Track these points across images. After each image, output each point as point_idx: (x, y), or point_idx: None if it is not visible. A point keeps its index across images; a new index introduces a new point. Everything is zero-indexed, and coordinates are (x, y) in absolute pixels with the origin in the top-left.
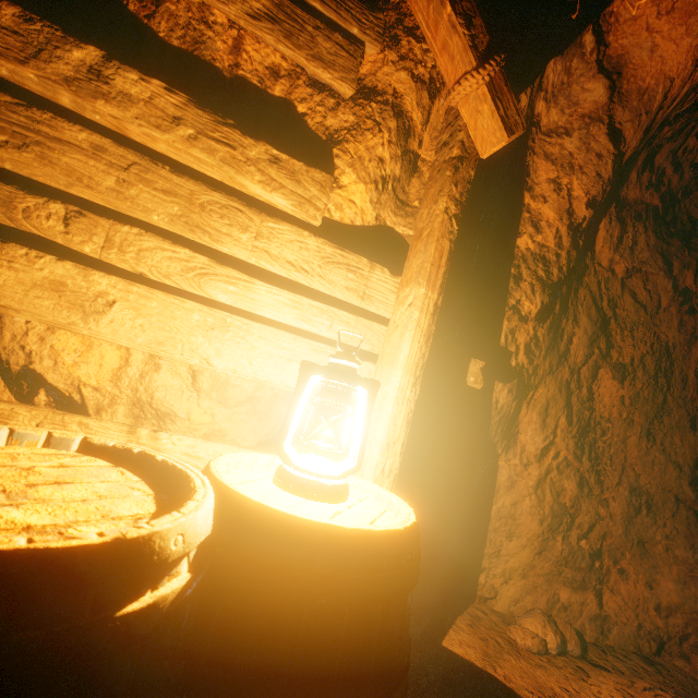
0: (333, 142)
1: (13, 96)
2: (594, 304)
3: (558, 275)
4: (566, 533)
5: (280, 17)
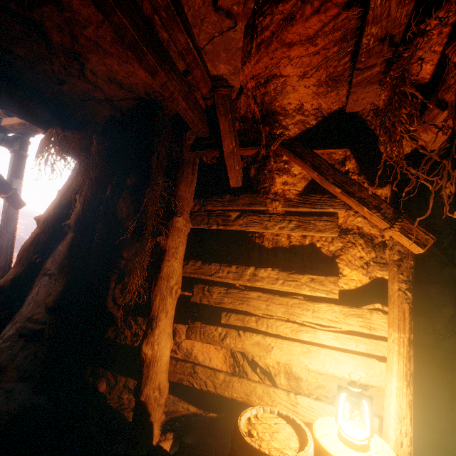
0: (335, 256)
1: (238, 289)
2: None
3: None
4: None
5: (300, 224)
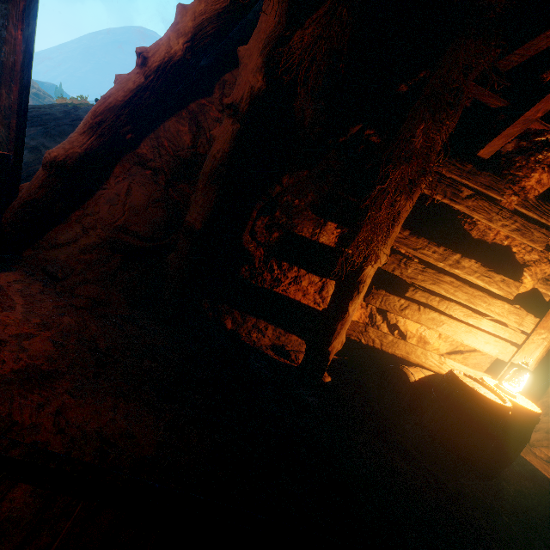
0: (524, 265)
1: (435, 270)
2: None
3: None
4: None
5: (521, 228)
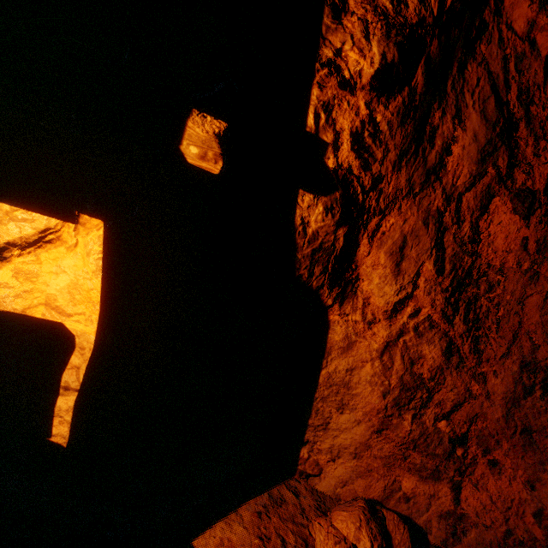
0: None
1: None
2: (495, 95)
3: (420, 10)
4: (419, 411)
5: None
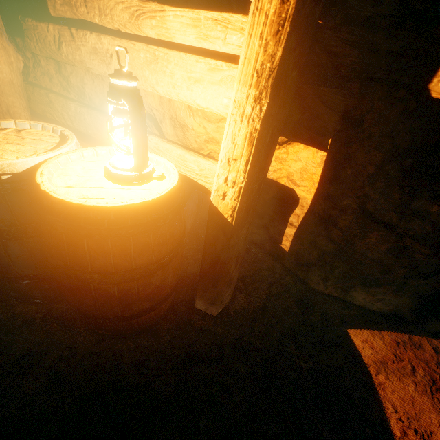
0: None
1: None
2: None
3: None
4: None
5: None
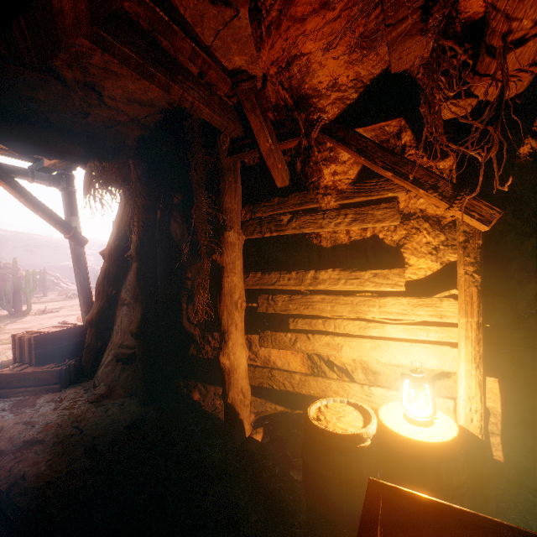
0: (399, 246)
1: (301, 294)
2: None
3: None
4: None
5: (357, 217)
